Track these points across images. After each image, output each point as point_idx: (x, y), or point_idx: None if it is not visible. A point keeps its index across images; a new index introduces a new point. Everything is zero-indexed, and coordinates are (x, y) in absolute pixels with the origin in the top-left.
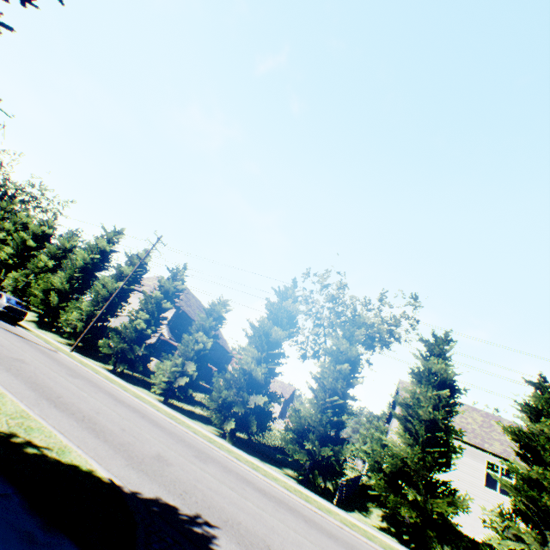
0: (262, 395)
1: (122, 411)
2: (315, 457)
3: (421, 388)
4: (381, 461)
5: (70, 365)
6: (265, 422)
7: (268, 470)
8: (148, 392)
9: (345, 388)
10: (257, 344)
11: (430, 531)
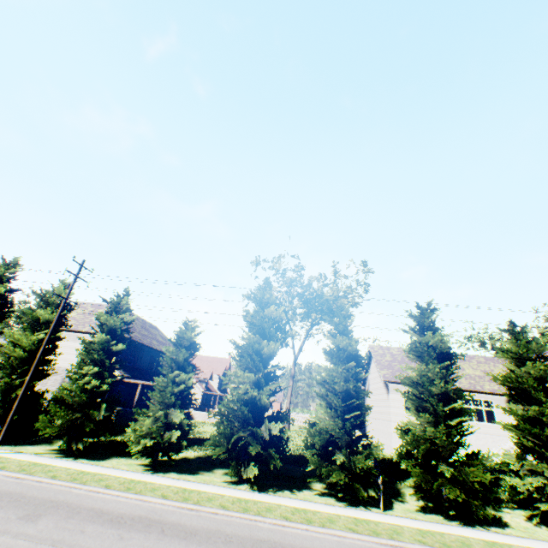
0: (270, 420)
1: (137, 546)
2: (352, 470)
3: (429, 367)
4: (410, 448)
5: (11, 490)
6: (283, 449)
7: (314, 508)
8: (125, 460)
9: (356, 386)
10: (250, 366)
11: (474, 501)
